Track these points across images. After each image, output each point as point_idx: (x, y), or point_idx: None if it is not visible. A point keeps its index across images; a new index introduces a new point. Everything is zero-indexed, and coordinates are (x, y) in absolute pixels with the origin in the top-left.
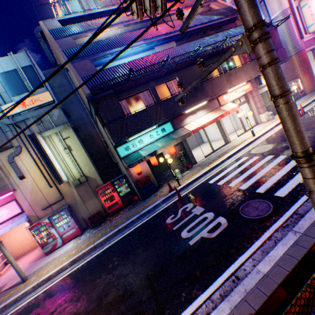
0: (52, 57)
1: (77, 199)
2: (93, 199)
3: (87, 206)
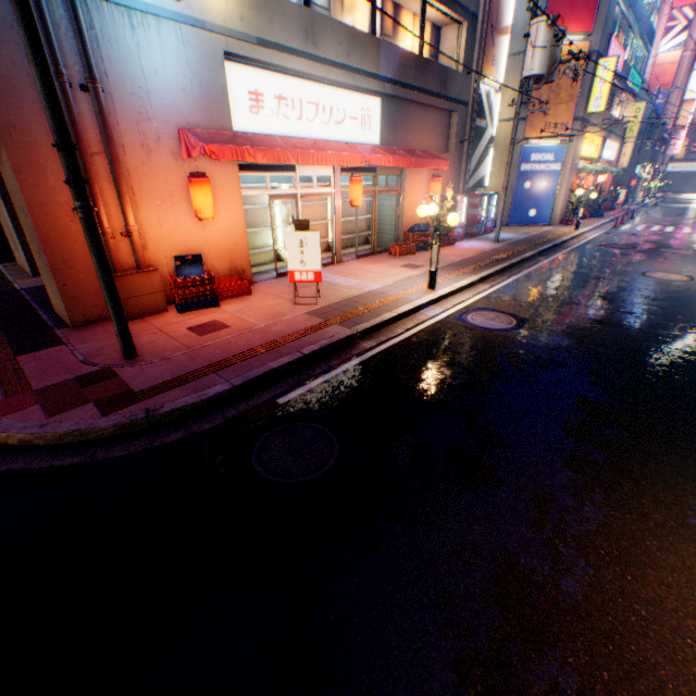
0: None
1: None
2: None
3: None
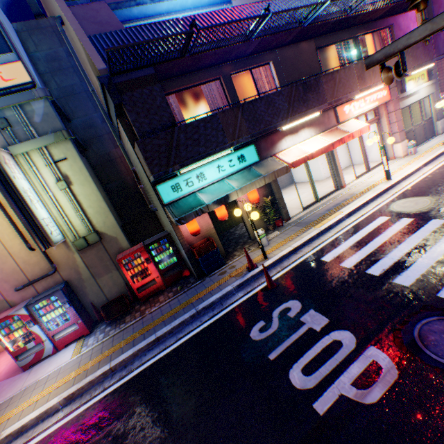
0: (35, 1)
1: (81, 272)
2: (111, 272)
3: (101, 285)
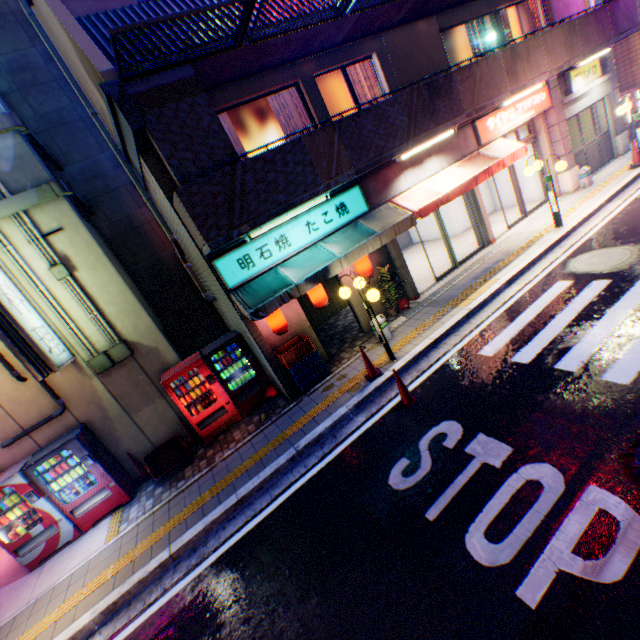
0: None
1: (106, 407)
2: (154, 402)
3: (140, 424)
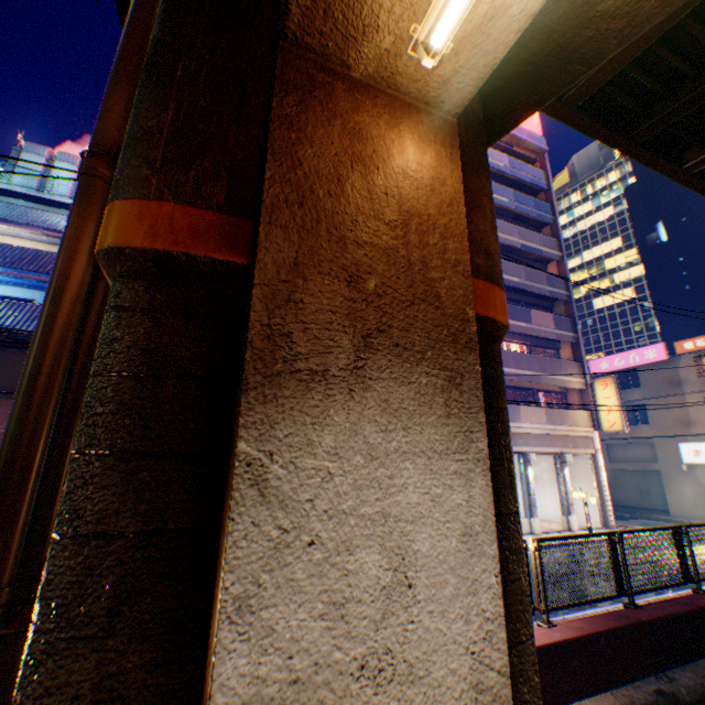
0: None
1: None
2: None
3: None
